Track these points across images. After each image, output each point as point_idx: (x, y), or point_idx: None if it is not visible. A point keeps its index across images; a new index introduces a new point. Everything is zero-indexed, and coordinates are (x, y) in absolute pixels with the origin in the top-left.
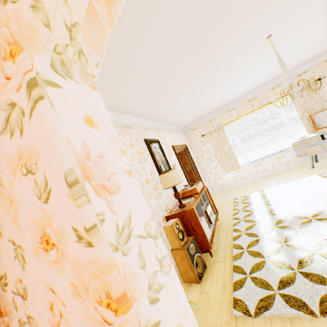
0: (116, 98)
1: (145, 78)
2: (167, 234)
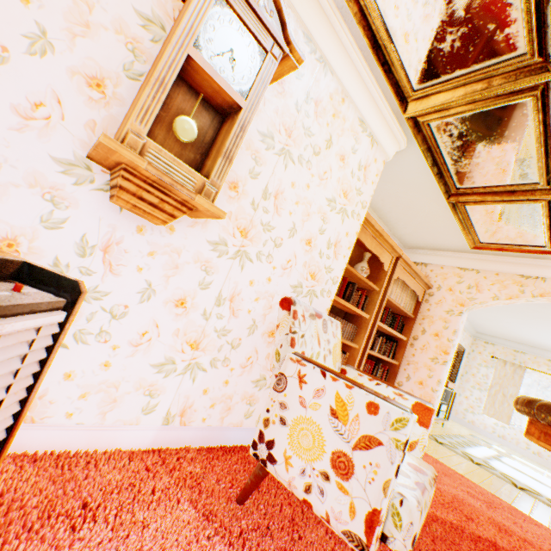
0: None
1: None
2: None
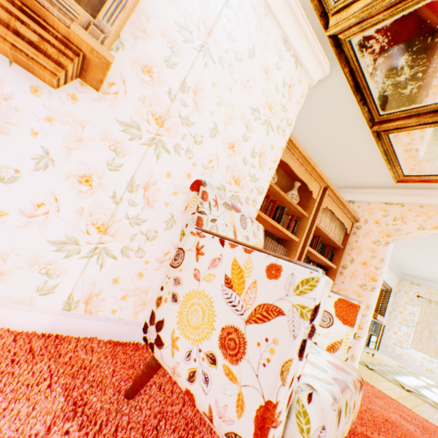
0: None
1: None
2: None
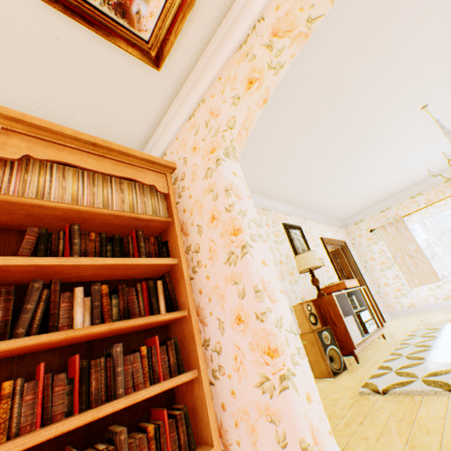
0: (255, 181)
1: (281, 163)
2: (296, 314)
